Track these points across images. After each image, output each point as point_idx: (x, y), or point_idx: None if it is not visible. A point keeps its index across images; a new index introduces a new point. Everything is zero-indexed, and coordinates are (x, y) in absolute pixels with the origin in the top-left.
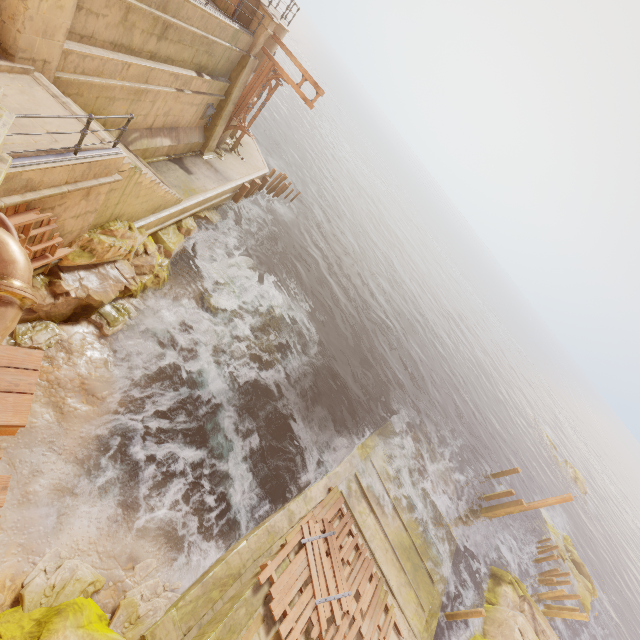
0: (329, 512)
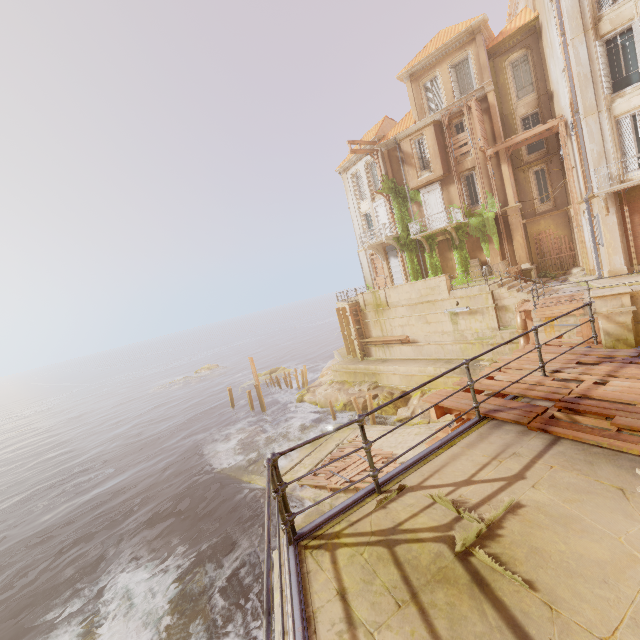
0: (319, 479)
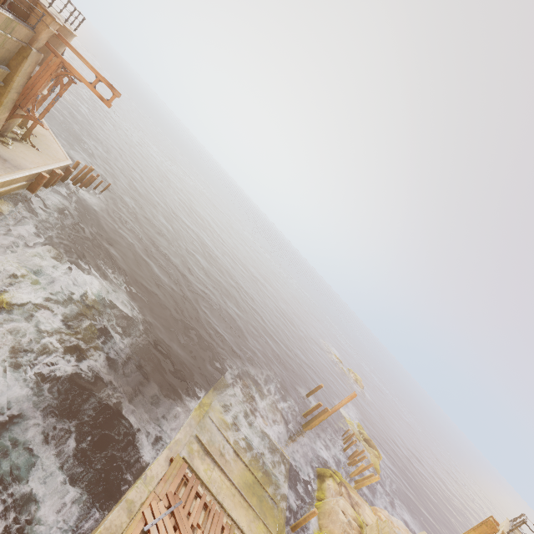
0: (173, 483)
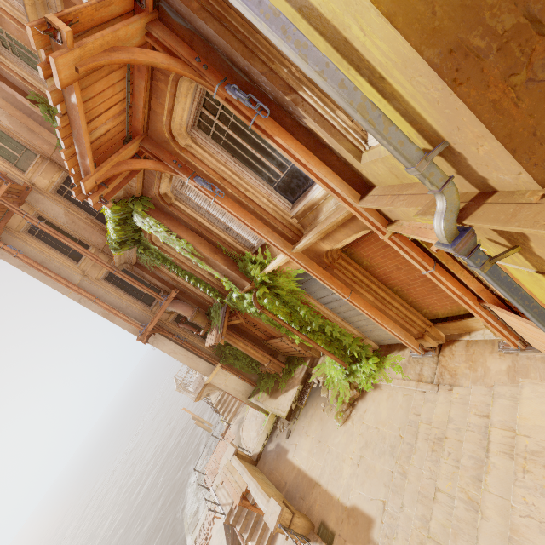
0: None
